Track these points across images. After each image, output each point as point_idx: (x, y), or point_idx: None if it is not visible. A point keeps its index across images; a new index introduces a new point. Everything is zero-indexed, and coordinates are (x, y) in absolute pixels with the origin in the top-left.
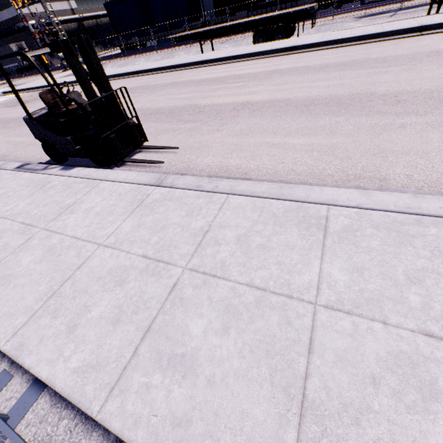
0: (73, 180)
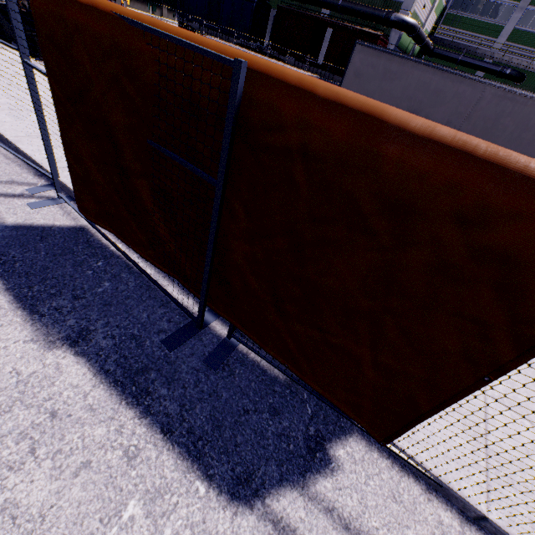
0: None
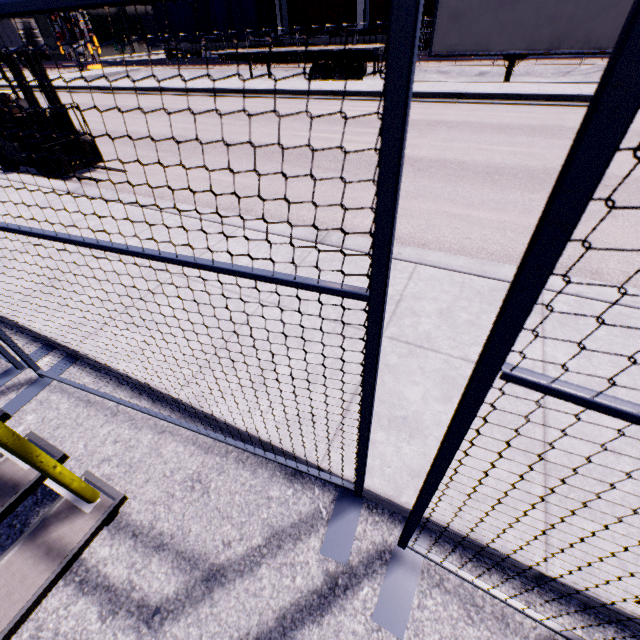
0: (7, 182)
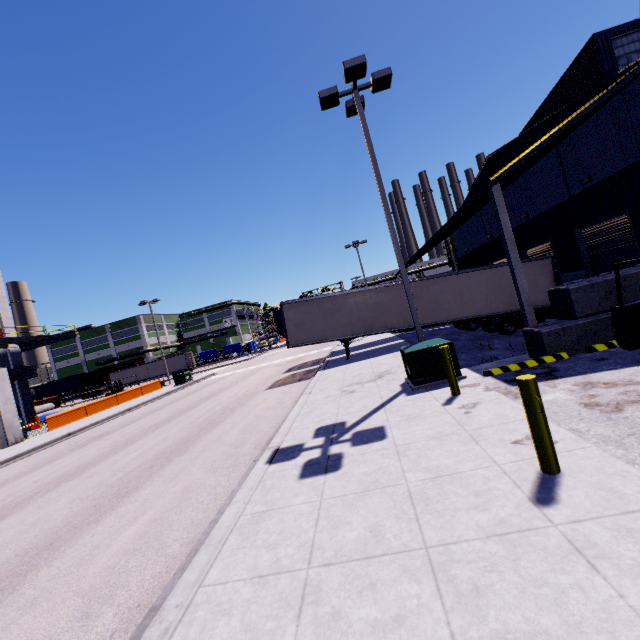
0: None
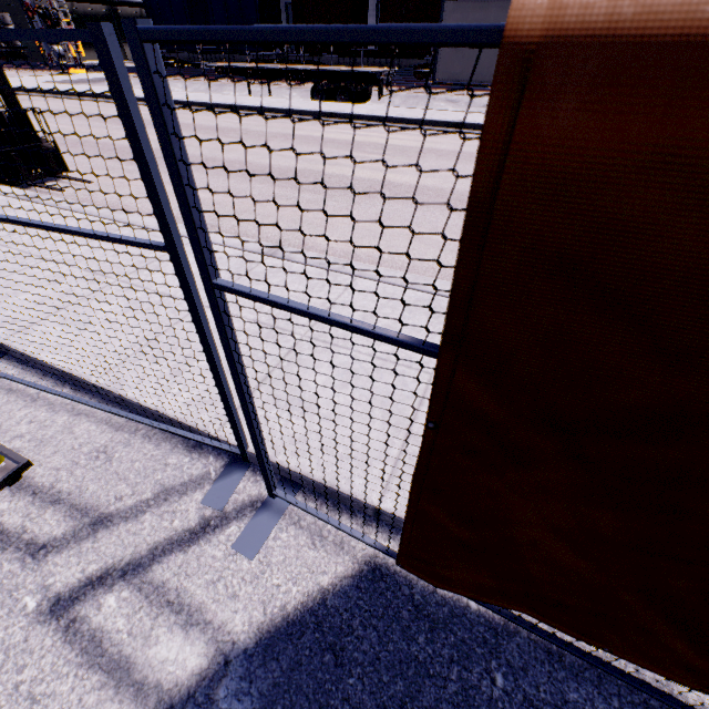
0: None
